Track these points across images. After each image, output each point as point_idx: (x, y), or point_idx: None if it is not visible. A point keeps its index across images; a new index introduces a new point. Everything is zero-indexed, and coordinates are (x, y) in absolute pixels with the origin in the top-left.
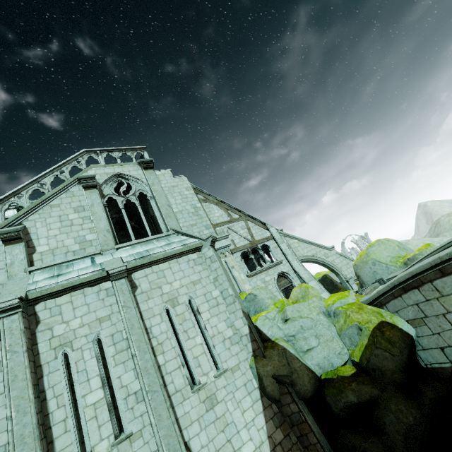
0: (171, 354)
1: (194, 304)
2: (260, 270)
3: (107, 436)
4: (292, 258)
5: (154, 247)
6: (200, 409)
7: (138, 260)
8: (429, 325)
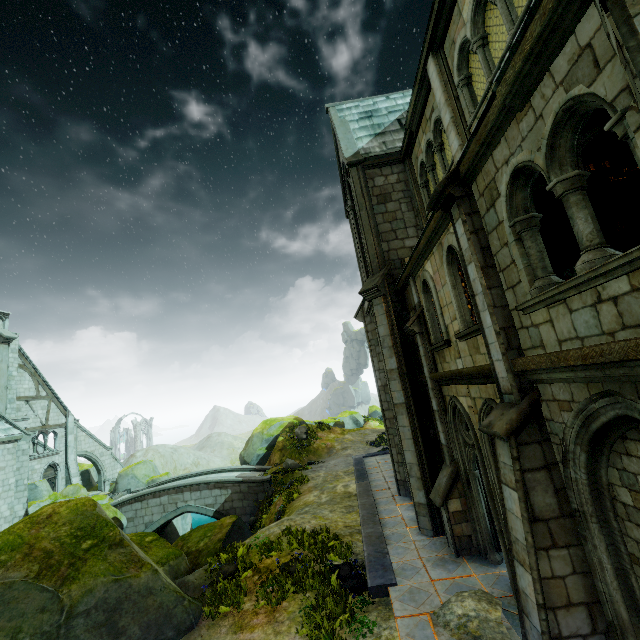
0: None
1: None
2: (36, 457)
3: None
4: (71, 451)
5: None
6: None
7: None
8: (135, 521)
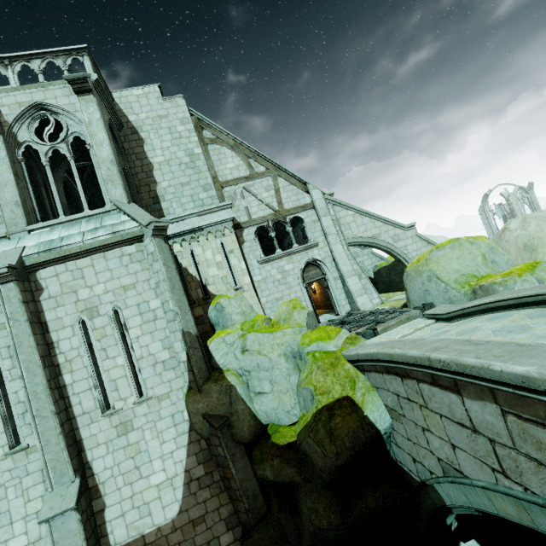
0: (82, 374)
1: (121, 317)
2: (279, 255)
3: (2, 446)
4: (334, 241)
5: (74, 233)
6: (111, 434)
7: (42, 255)
8: (405, 427)
